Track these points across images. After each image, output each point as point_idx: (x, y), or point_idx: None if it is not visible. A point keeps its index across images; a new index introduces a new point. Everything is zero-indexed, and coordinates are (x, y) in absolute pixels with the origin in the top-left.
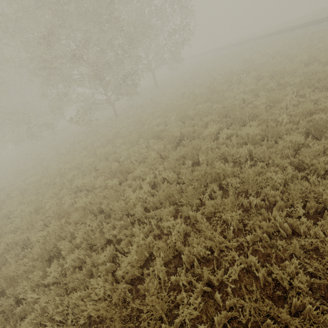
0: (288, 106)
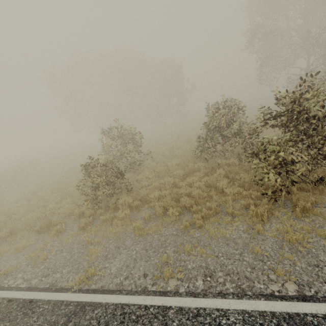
0: None
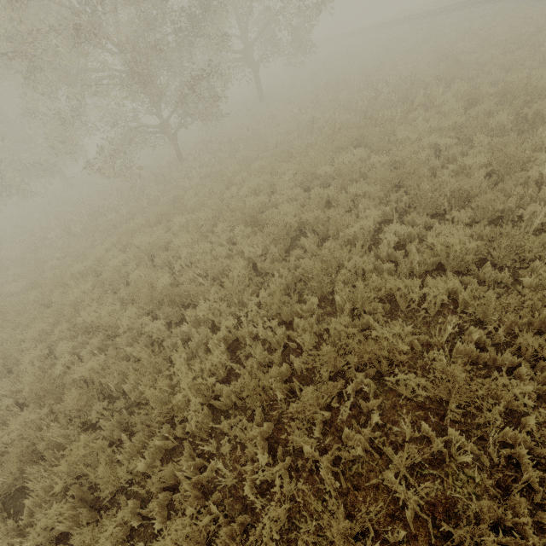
0: (541, 178)
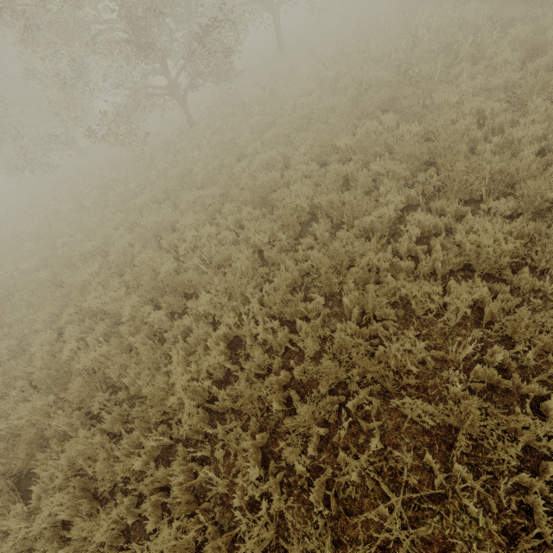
0: None
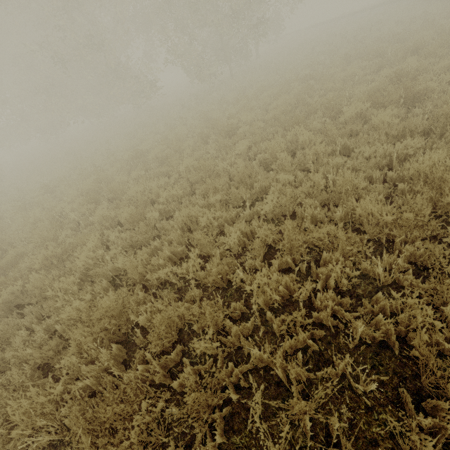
0: None
